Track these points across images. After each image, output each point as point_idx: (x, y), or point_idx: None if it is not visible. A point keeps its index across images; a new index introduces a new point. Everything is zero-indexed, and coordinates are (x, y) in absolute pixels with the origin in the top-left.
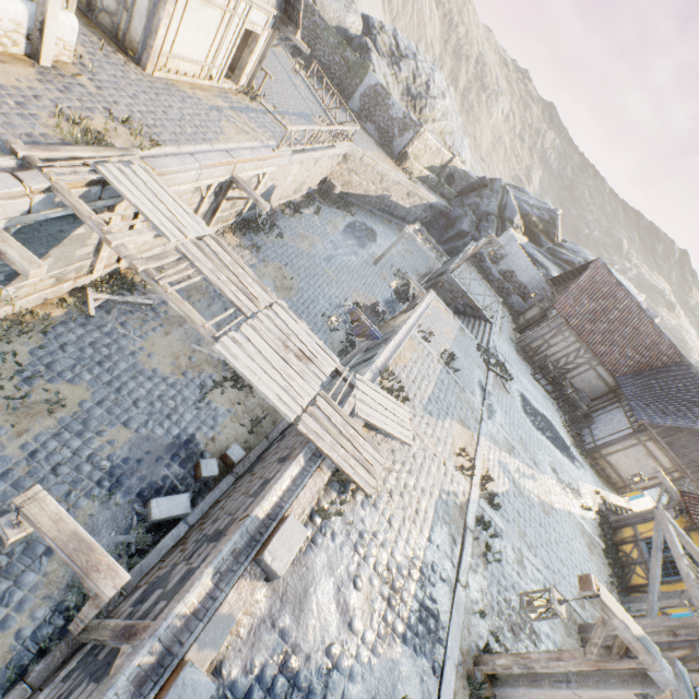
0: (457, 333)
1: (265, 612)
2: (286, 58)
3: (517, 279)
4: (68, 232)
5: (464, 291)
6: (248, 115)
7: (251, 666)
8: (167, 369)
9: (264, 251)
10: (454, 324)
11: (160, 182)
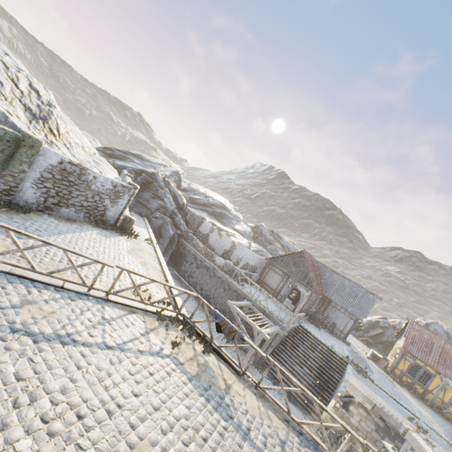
0: (367, 387)
1: None
2: None
3: (250, 265)
4: None
5: (292, 327)
6: None
7: None
8: None
9: None
10: (359, 381)
11: None
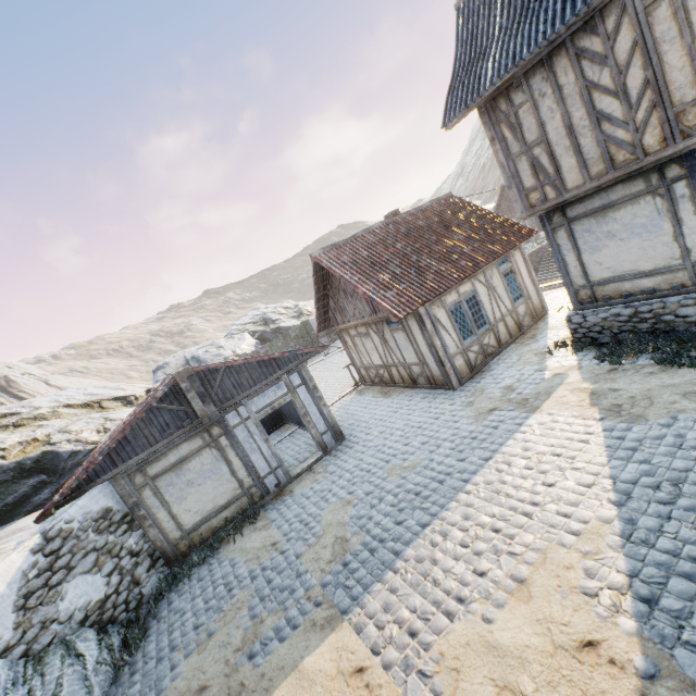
0: None
1: None
2: None
3: None
4: None
5: (529, 253)
6: None
7: None
8: None
9: None
10: None
11: None
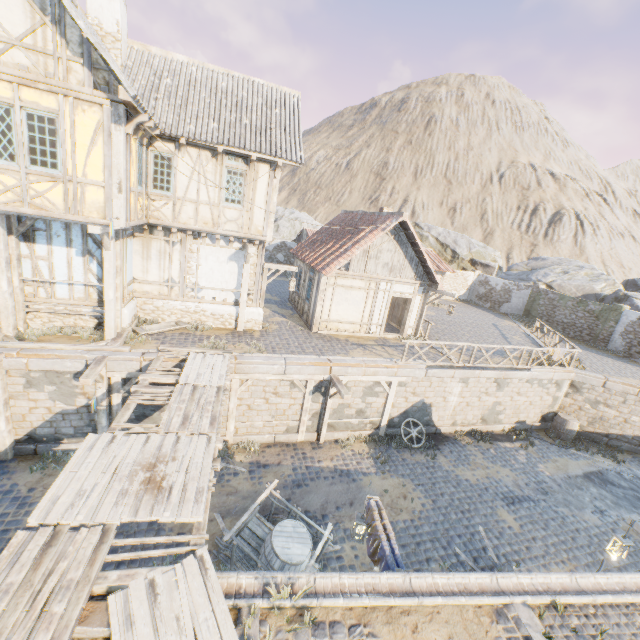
0: None
1: None
2: (513, 327)
3: None
4: None
5: None
6: (397, 348)
7: None
8: (172, 522)
9: (395, 465)
10: None
11: (224, 361)
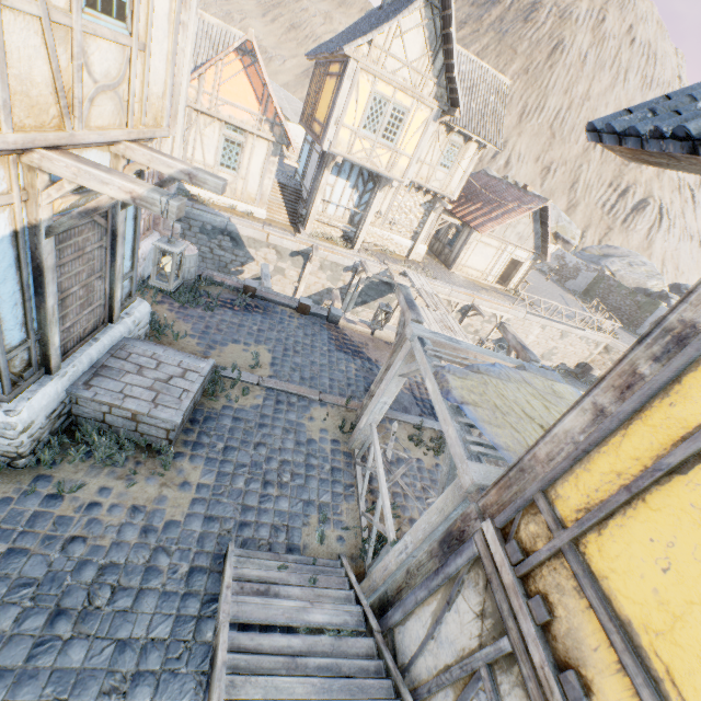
0: None
1: (366, 338)
2: (574, 301)
3: None
4: (386, 293)
5: None
6: (504, 296)
7: (351, 337)
8: None
9: None
10: None
11: (425, 280)
